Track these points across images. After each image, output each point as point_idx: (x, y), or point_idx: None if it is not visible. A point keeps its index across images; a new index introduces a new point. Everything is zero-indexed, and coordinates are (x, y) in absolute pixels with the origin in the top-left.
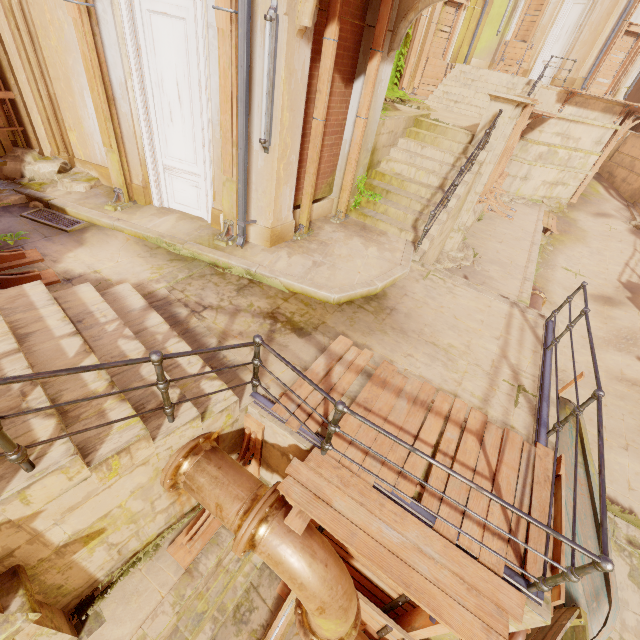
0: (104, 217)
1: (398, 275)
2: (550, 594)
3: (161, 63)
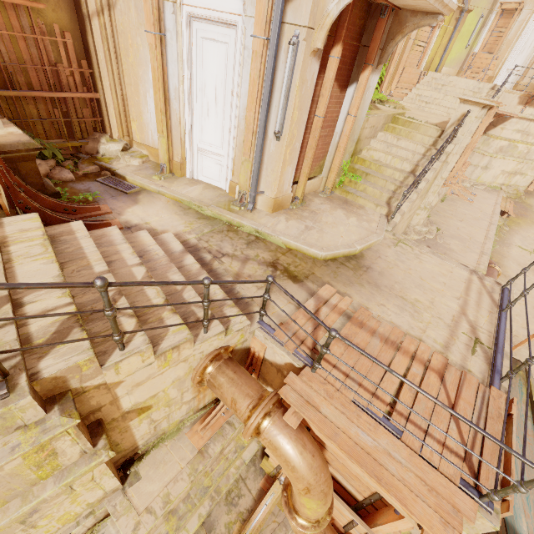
0: (152, 184)
1: (374, 241)
2: (500, 506)
3: (206, 74)
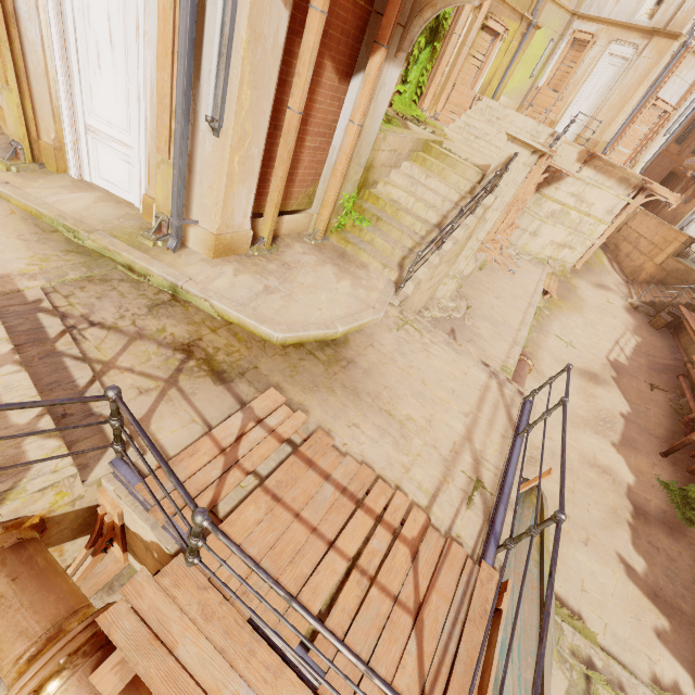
0: None
1: (367, 320)
2: None
3: None
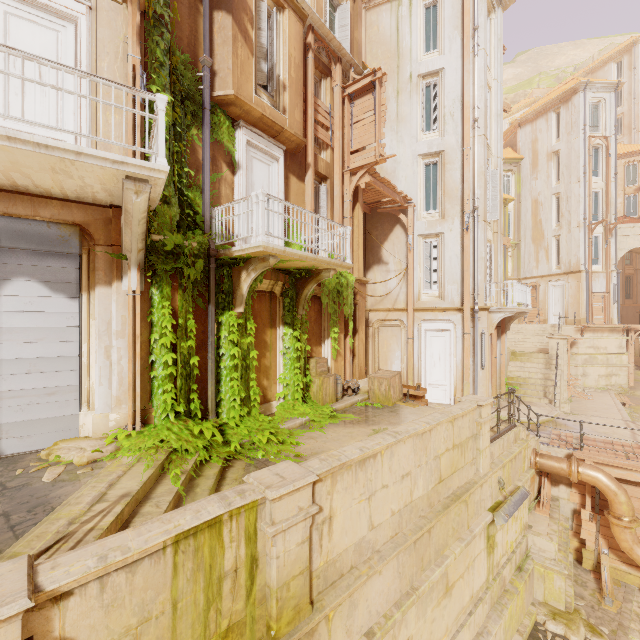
0: None
1: (556, 413)
2: None
3: (433, 349)
